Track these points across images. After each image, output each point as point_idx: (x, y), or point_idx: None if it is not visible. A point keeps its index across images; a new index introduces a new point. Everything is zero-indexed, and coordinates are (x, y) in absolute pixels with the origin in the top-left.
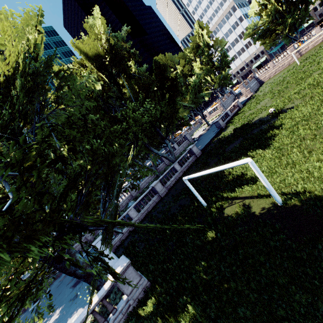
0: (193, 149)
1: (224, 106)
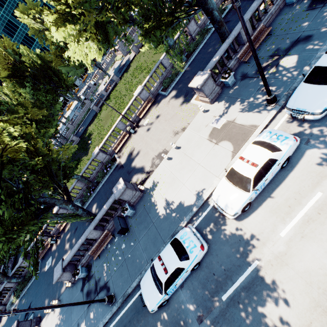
0: (73, 138)
1: (123, 50)
